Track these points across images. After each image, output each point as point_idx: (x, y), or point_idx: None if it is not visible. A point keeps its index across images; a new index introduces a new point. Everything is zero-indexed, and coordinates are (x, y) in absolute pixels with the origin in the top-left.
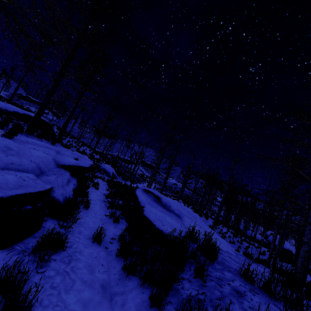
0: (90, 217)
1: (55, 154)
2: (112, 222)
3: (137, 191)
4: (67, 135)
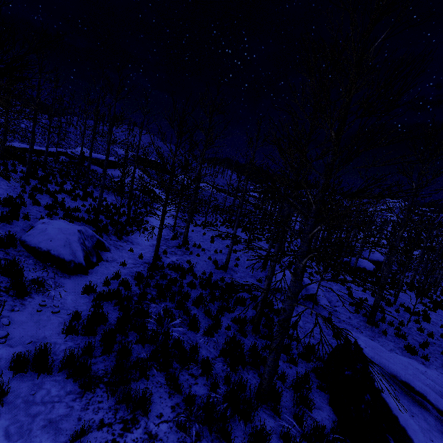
0: None
1: None
2: None
3: None
4: None
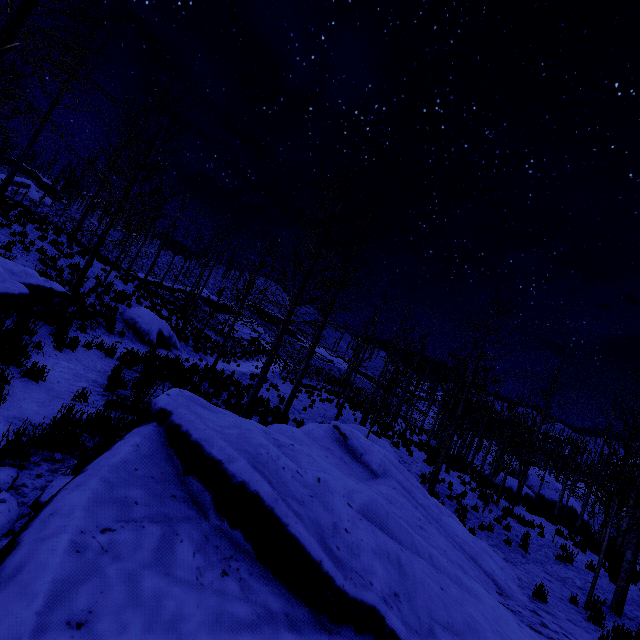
0: None
1: None
2: None
3: (101, 463)
4: (27, 221)
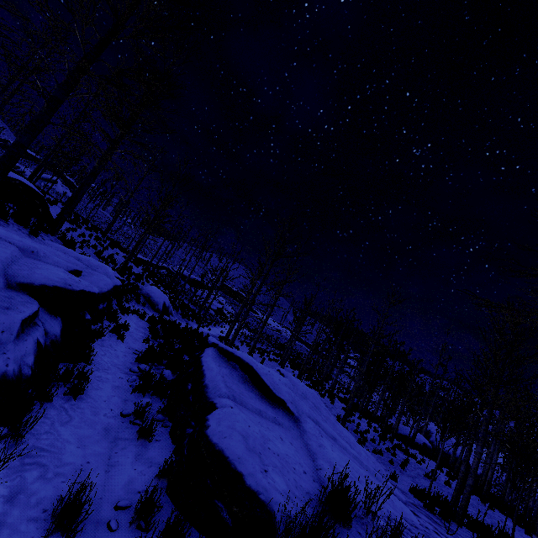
0: (76, 424)
1: (13, 255)
2: (132, 439)
3: (207, 354)
4: (81, 224)
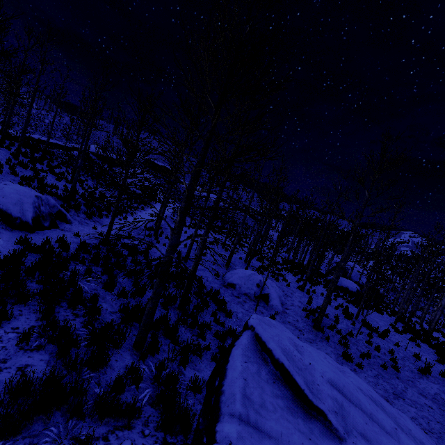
0: None
1: None
2: None
3: None
4: None
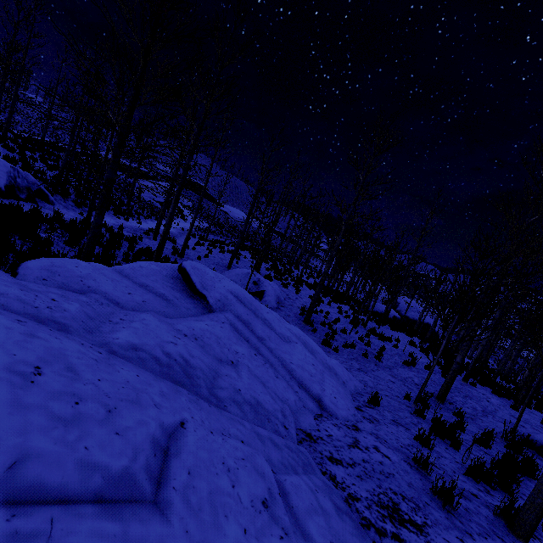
0: None
1: None
2: None
3: None
4: None
